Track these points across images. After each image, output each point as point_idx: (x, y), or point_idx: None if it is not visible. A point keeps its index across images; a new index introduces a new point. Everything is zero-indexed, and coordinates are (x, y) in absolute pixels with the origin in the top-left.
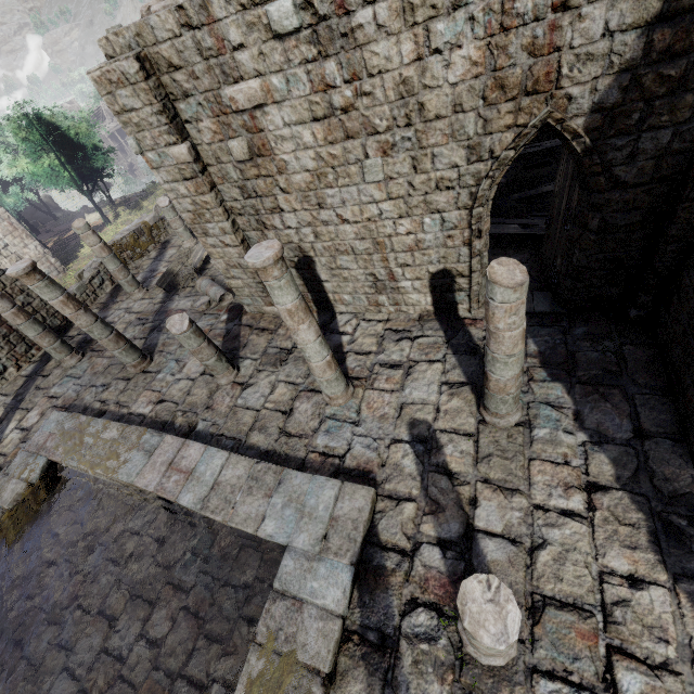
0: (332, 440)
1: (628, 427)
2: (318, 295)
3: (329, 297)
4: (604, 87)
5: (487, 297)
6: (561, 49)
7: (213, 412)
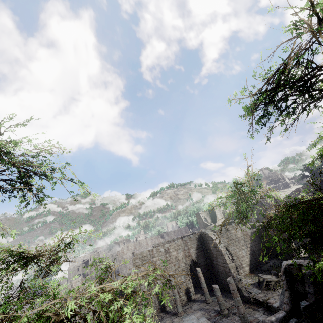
0: (186, 318)
1: (224, 295)
2: (162, 305)
3: (164, 305)
4: (195, 255)
5: (198, 272)
6: (190, 252)
7: None
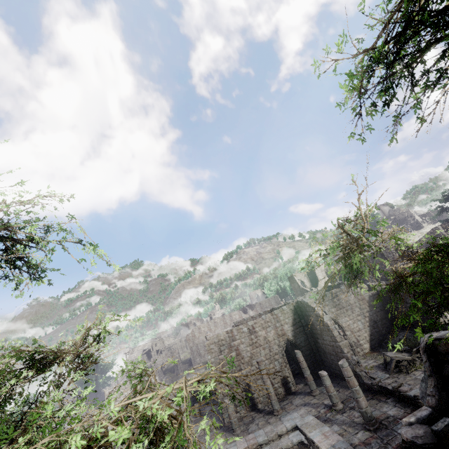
0: (286, 417)
1: (336, 384)
2: (251, 402)
3: (255, 401)
4: (292, 333)
5: (297, 356)
6: (284, 329)
7: (243, 437)
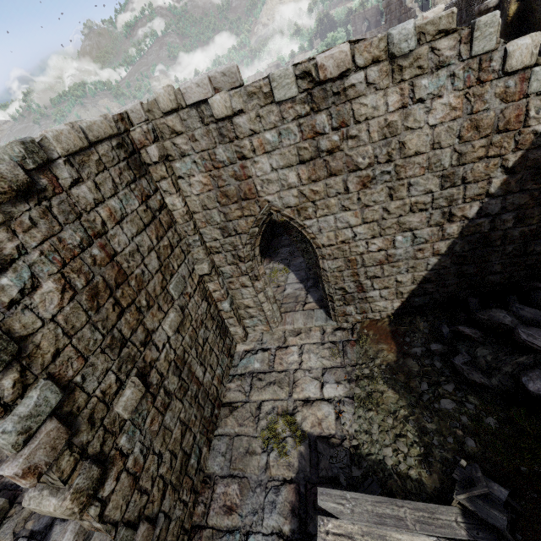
0: None
1: None
2: None
3: None
4: None
5: None
6: None
7: None
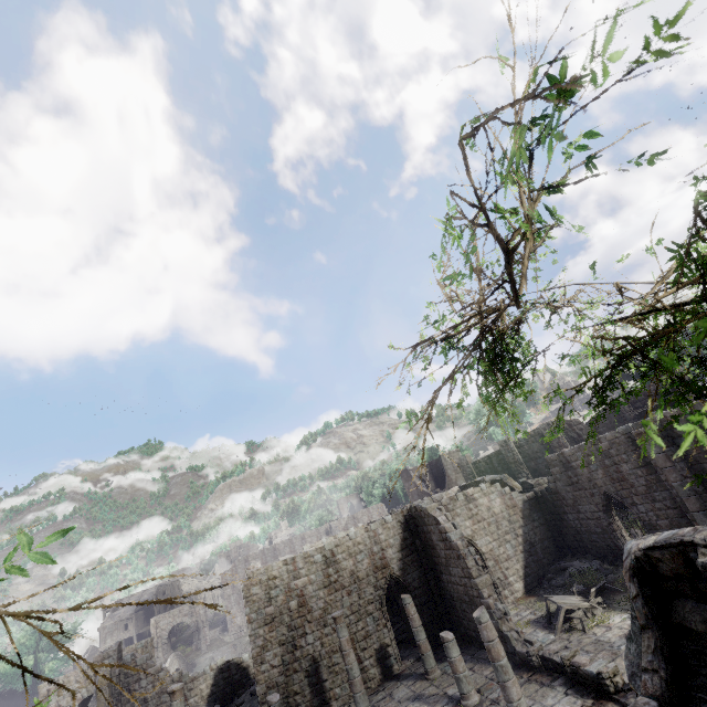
0: None
1: (469, 655)
2: (320, 698)
3: (327, 696)
4: (399, 564)
5: (405, 605)
6: (386, 557)
7: None
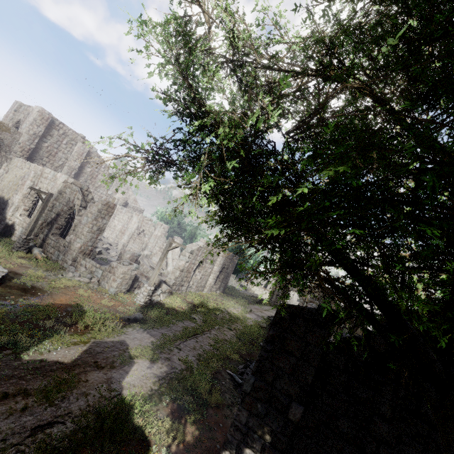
0: None
1: None
2: None
3: None
4: None
5: None
6: None
7: None
